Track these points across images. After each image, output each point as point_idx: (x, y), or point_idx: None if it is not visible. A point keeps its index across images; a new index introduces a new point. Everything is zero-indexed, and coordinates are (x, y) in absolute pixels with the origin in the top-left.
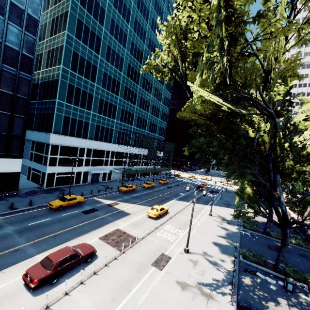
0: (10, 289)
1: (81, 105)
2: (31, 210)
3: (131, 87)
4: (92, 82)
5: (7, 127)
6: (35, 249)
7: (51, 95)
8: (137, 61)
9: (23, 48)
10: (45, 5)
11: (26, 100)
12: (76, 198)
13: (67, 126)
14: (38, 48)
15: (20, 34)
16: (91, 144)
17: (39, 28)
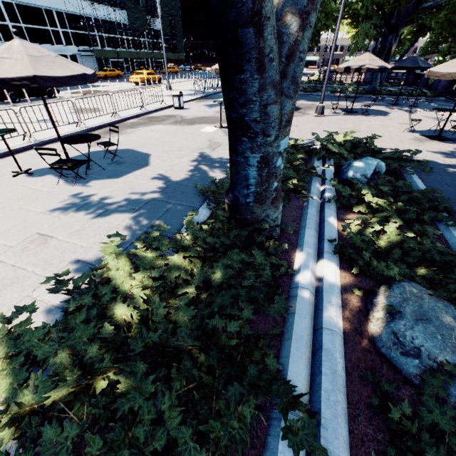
0: None
1: None
2: None
3: None
4: None
5: None
6: None
7: None
8: None
9: None
10: None
11: None
12: None
13: None
14: None
15: None
16: None
17: None
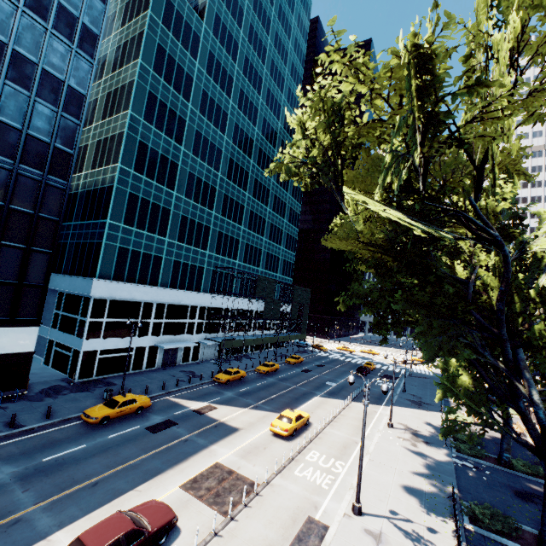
0: None
1: (149, 228)
2: (48, 428)
3: (234, 195)
4: (170, 189)
5: (18, 270)
6: (53, 518)
7: (98, 212)
8: (244, 153)
9: (57, 138)
10: (96, 73)
11: (55, 222)
12: (136, 401)
13: (123, 265)
14: (82, 137)
15: (54, 116)
16: (165, 295)
17: (86, 107)
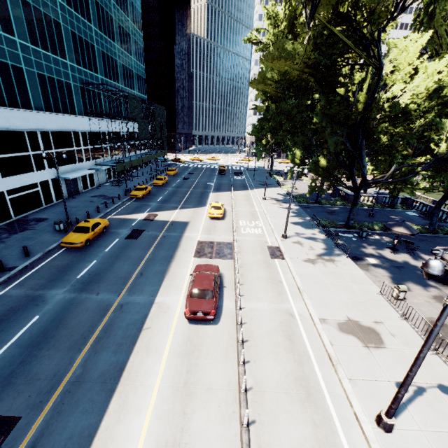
0: (184, 333)
1: None
2: (41, 262)
3: None
4: None
5: None
6: (143, 296)
7: None
8: None
9: None
10: None
11: None
12: (100, 223)
13: None
14: None
15: None
16: (45, 121)
17: None
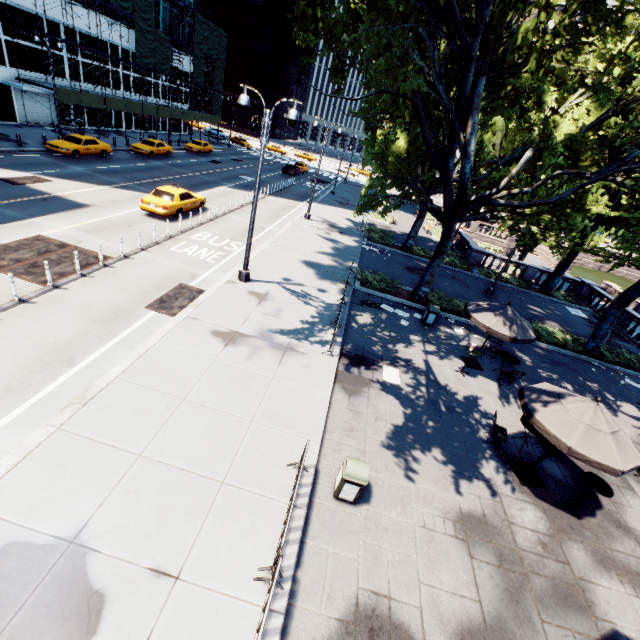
0: None
1: None
2: None
3: None
4: None
5: None
6: None
7: None
8: None
9: None
10: None
11: None
12: None
13: None
14: None
15: None
16: None
17: None
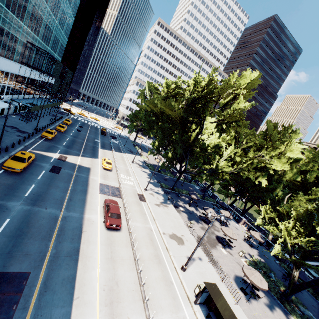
0: (105, 235)
1: None
2: None
3: None
4: None
5: None
6: (76, 213)
7: None
8: None
9: None
10: None
11: None
12: (31, 156)
13: None
14: None
15: None
16: None
17: None
